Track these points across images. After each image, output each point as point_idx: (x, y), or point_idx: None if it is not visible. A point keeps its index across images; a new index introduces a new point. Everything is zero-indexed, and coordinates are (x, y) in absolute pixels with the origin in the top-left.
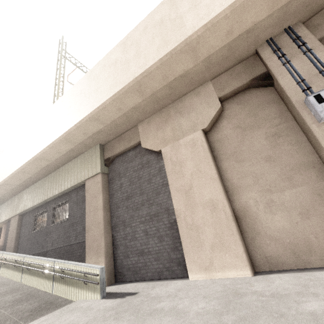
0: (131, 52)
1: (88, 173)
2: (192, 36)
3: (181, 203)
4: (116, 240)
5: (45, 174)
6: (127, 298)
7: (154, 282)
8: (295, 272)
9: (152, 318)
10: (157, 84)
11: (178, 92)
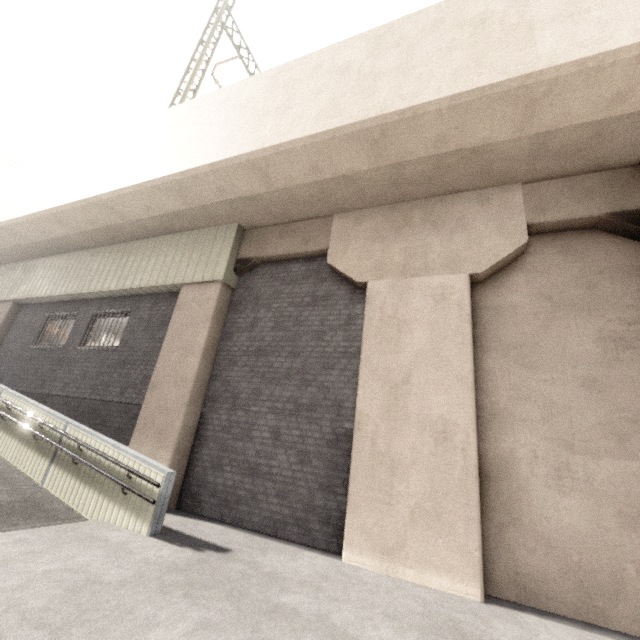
0: (390, 61)
1: (195, 273)
2: (545, 74)
3: (375, 404)
4: (206, 427)
5: (100, 243)
6: (208, 555)
7: (263, 539)
8: (575, 625)
9: (276, 626)
10: (418, 146)
11: (448, 183)
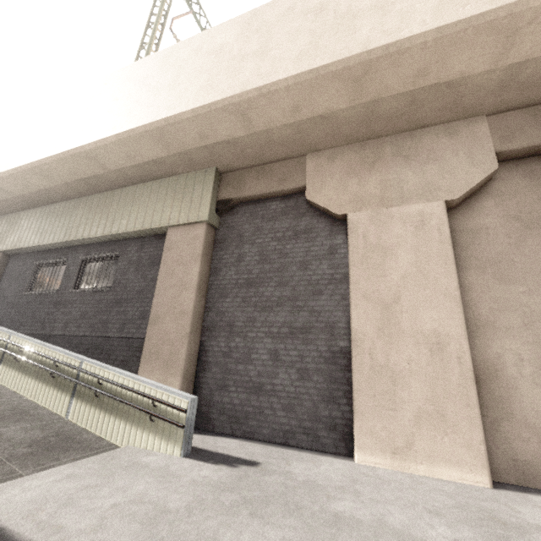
0: None
1: (180, 216)
2: (533, 1)
3: (369, 323)
4: (206, 353)
5: (81, 193)
6: (243, 470)
7: (278, 449)
8: None
9: (350, 537)
10: (397, 82)
11: (418, 118)
